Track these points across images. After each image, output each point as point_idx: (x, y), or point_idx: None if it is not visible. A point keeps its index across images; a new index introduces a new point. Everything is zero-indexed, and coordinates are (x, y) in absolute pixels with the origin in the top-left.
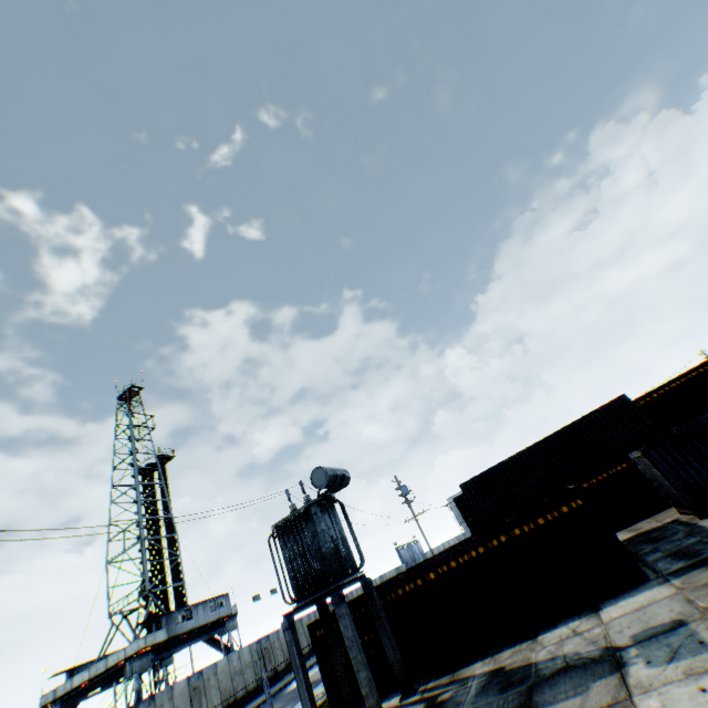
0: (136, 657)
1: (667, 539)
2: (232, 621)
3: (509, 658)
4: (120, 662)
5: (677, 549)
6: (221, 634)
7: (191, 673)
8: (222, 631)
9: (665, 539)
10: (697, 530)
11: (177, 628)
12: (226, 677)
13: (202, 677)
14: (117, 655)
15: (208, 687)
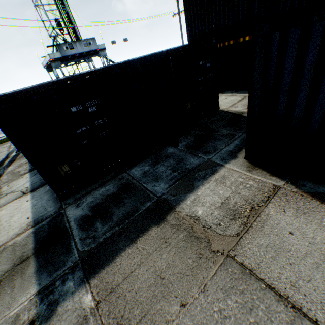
0: (52, 62)
1: (190, 156)
2: (103, 52)
3: (7, 176)
4: (48, 62)
5: (138, 186)
6: (100, 57)
7: (68, 76)
8: (99, 56)
9: (192, 153)
10: (197, 177)
11: (66, 53)
12: None
13: None
14: (47, 59)
15: None
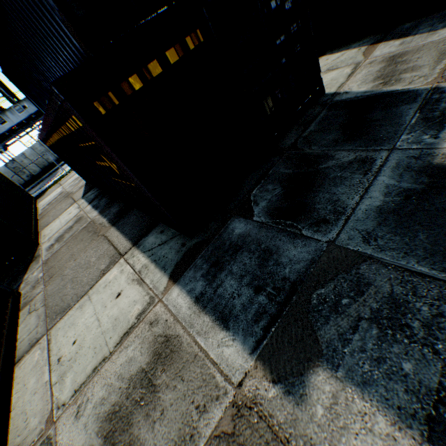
0: None
1: None
2: None
3: None
4: None
5: None
6: None
7: (7, 163)
8: None
9: None
10: None
11: None
12: (37, 157)
13: (18, 162)
14: None
15: (26, 165)
